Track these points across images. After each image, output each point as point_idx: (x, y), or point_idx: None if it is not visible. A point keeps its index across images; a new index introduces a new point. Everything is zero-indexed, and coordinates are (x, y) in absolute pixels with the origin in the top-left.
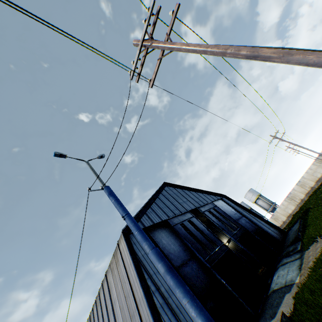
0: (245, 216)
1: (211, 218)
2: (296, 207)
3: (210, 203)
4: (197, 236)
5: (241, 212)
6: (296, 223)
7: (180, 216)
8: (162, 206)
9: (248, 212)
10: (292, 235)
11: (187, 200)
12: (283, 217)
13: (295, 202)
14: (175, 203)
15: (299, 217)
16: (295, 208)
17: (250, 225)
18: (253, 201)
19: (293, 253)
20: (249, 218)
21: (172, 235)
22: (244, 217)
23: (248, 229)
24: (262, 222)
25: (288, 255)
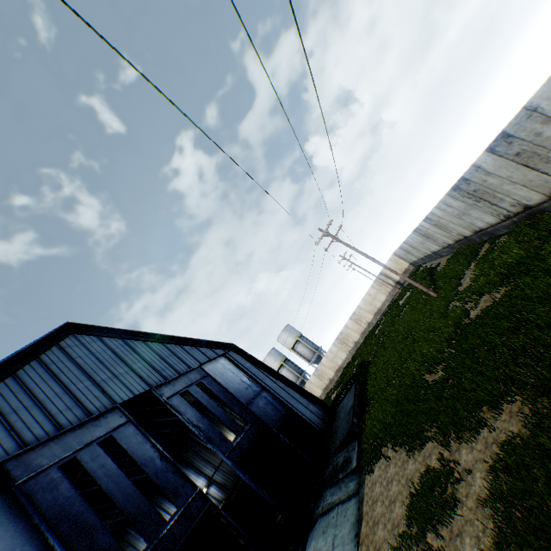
0: (268, 389)
1: (185, 414)
2: (349, 354)
3: (195, 368)
4: (115, 493)
5: (262, 379)
6: (350, 392)
7: (79, 429)
8: (14, 406)
9: (275, 377)
10: (344, 421)
11: (131, 370)
12: (331, 372)
13: (348, 346)
14: (82, 386)
15: (354, 379)
16: (348, 356)
17: (275, 408)
18: (291, 347)
19: (345, 475)
20: (275, 392)
21: (12, 521)
22: (265, 391)
23: (270, 421)
24: (298, 395)
25: (335, 480)
